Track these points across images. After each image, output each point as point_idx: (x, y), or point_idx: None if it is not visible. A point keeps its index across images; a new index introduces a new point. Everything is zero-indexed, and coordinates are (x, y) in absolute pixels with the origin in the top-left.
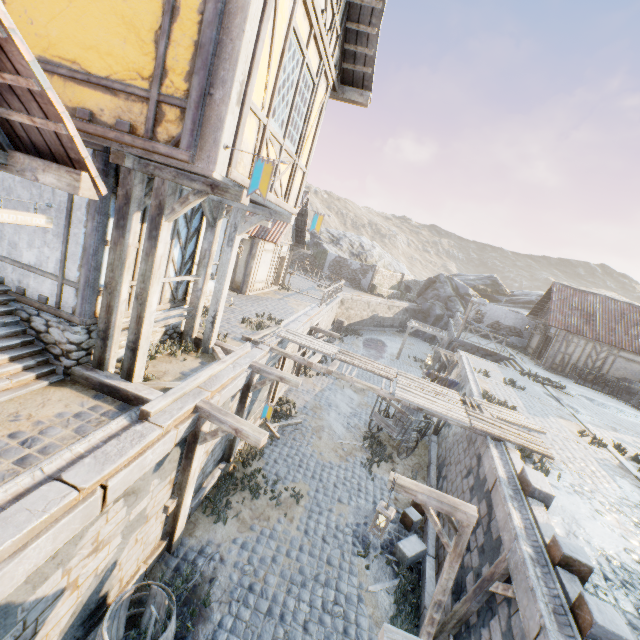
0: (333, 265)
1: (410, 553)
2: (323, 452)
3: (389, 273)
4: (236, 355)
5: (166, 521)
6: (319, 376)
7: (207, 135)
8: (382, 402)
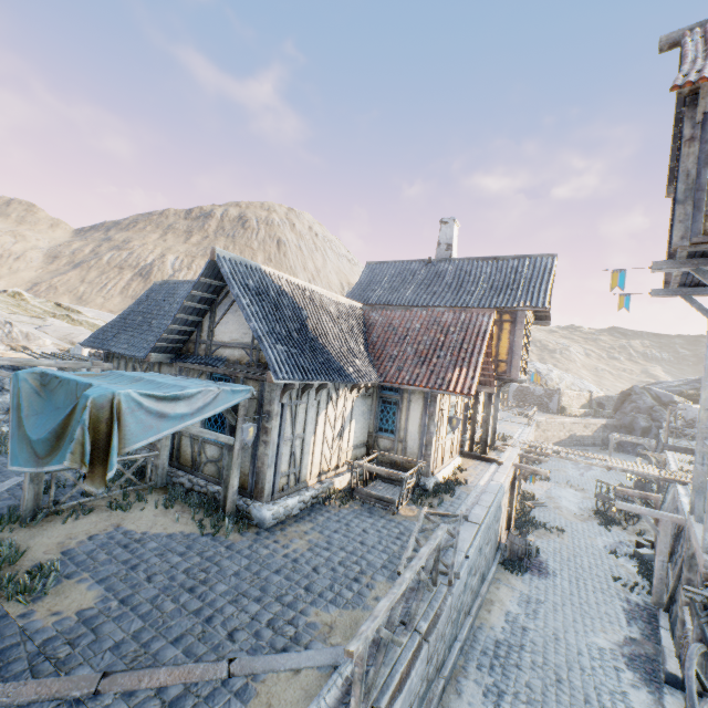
0: (516, 394)
1: (643, 553)
2: (567, 517)
3: (575, 393)
4: (509, 449)
5: (505, 521)
6: (541, 481)
7: (514, 368)
8: (601, 485)
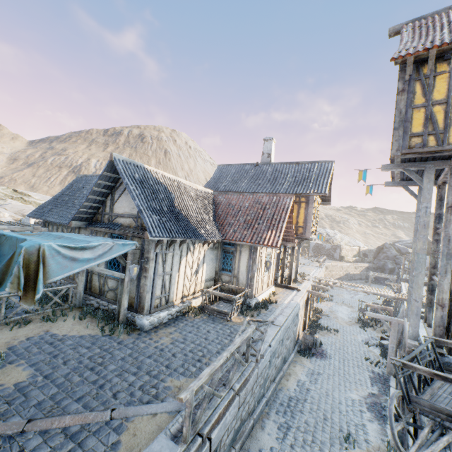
0: (314, 248)
1: (384, 343)
2: (341, 323)
3: (350, 248)
4: (306, 282)
5: (302, 326)
6: (327, 301)
7: (307, 231)
8: (362, 303)
